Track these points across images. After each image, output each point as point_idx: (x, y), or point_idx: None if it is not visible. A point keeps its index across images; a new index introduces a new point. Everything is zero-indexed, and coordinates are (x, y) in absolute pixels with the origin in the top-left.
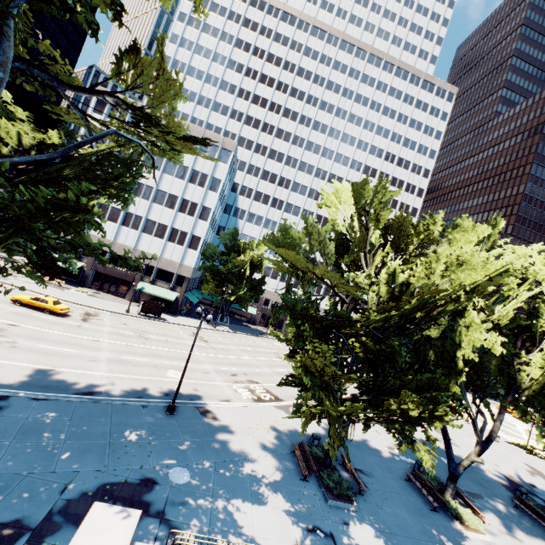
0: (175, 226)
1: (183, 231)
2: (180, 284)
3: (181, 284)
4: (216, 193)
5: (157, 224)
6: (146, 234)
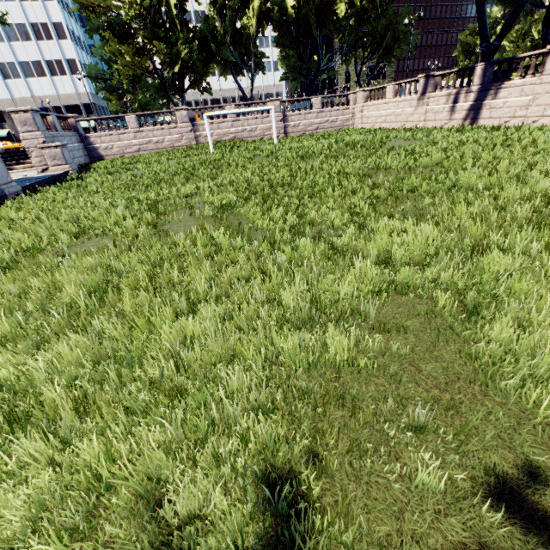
0: (47, 58)
1: (56, 60)
2: (90, 113)
3: (92, 112)
4: (54, 2)
5: (31, 63)
6: (31, 79)
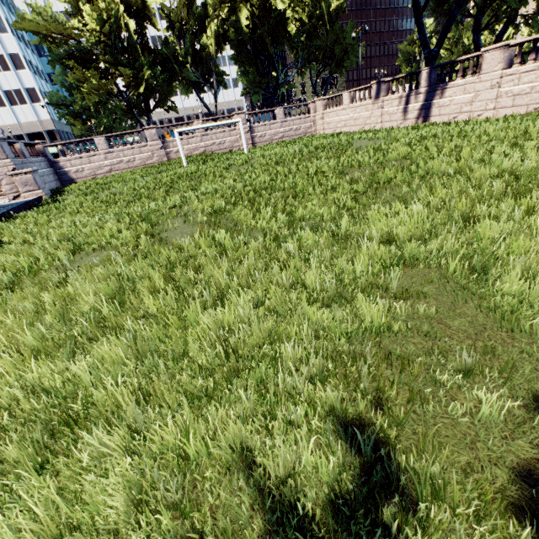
0: (5, 89)
1: (15, 90)
2: (55, 139)
3: (56, 138)
4: (8, 34)
5: None
6: None
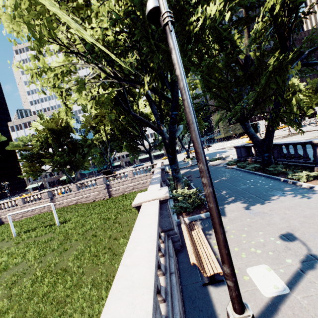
0: None
1: None
2: None
3: None
4: None
5: None
6: None
